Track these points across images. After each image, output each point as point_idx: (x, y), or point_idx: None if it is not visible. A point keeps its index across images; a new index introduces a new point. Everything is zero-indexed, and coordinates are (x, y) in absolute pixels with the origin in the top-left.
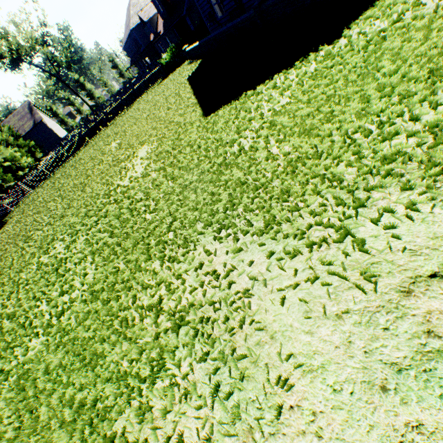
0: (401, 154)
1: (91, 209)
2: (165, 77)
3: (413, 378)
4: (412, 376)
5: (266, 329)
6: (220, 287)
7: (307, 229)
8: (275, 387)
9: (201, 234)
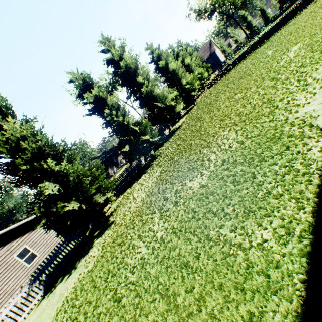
0: None
1: (257, 79)
2: None
3: None
4: None
5: None
6: None
7: None
8: None
9: None
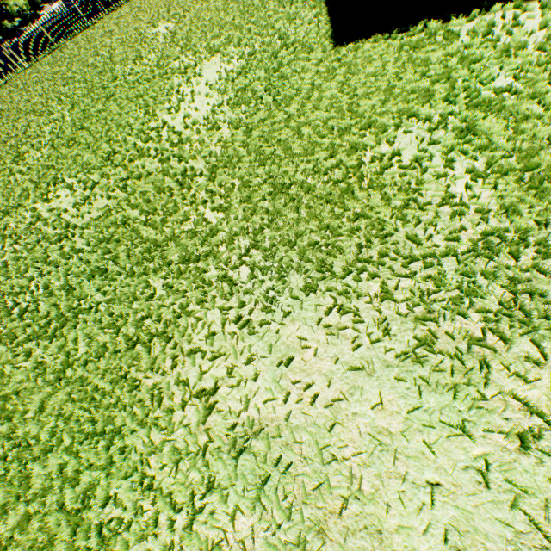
0: None
1: (117, 151)
2: None
3: None
4: None
5: (381, 537)
6: (317, 424)
7: (492, 396)
8: None
9: (296, 299)
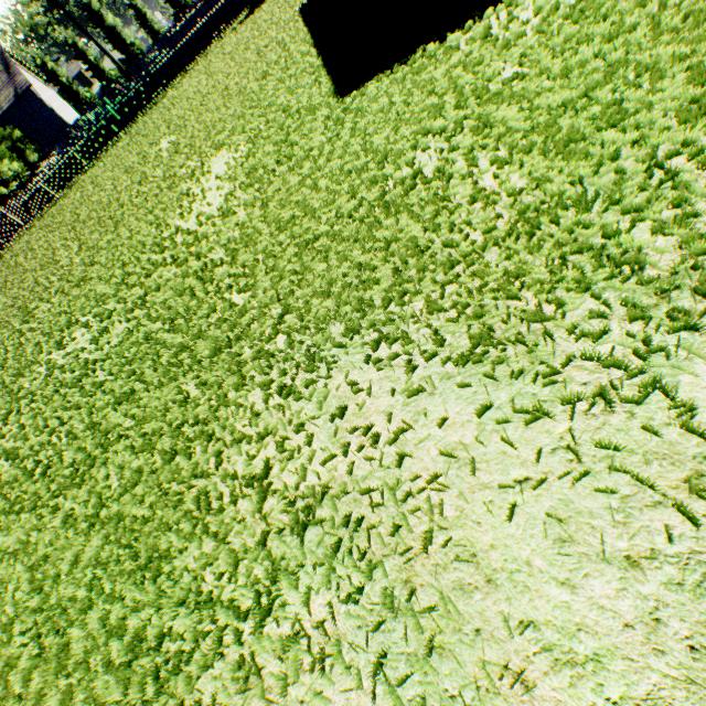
0: None
1: (132, 272)
2: (256, 7)
3: None
4: None
5: (477, 560)
6: (382, 463)
7: (563, 365)
8: (496, 679)
9: (340, 347)
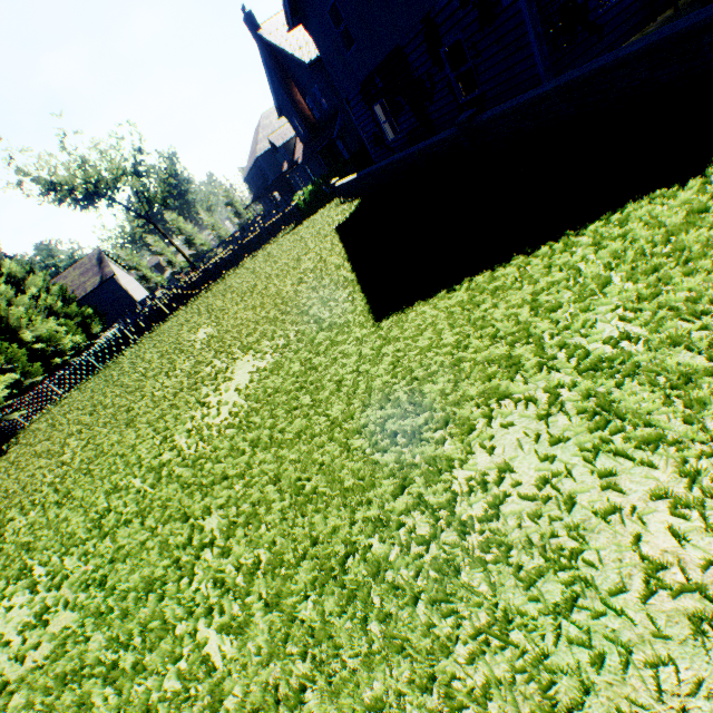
0: None
1: (113, 506)
2: (300, 222)
3: None
4: None
5: None
6: None
7: None
8: None
9: None
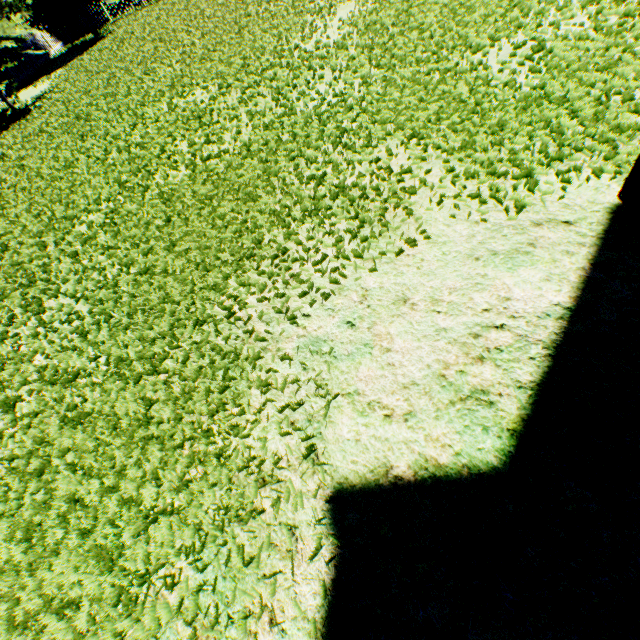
0: (633, 129)
1: (251, 64)
2: None
3: (500, 259)
4: (499, 258)
5: (414, 216)
6: (389, 180)
7: (497, 163)
8: (402, 245)
9: (389, 136)
